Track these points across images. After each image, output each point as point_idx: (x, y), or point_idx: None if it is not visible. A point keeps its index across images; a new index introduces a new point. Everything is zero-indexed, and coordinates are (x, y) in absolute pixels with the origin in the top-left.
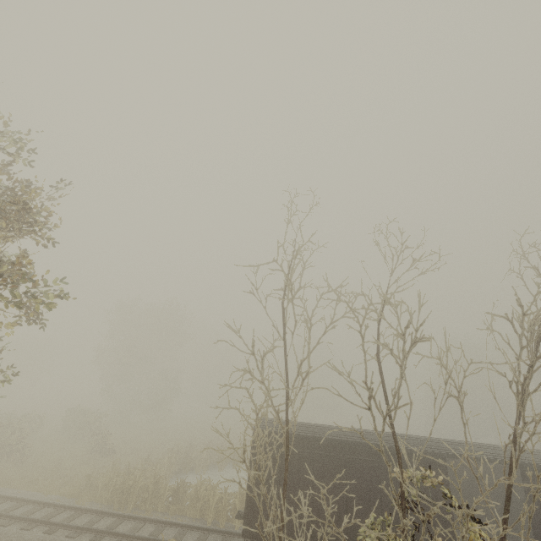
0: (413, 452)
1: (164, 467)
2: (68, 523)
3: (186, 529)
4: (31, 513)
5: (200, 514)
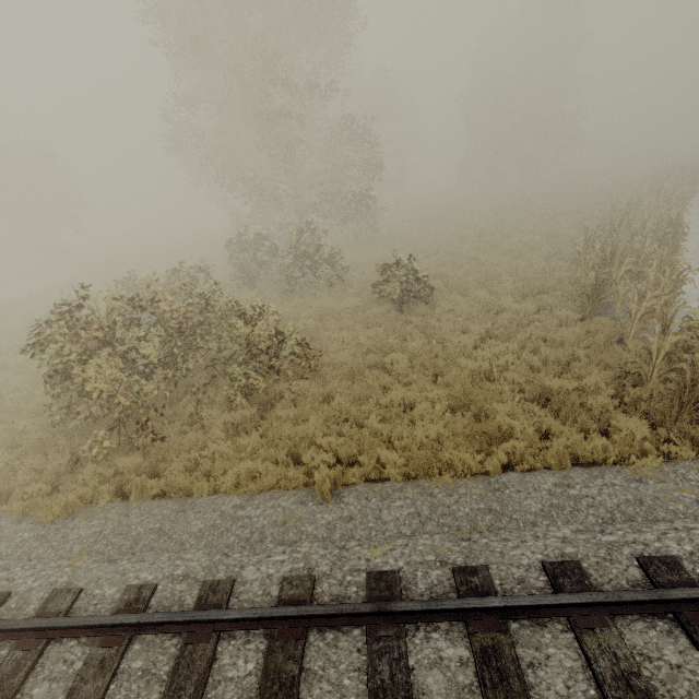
0: None
1: None
2: None
3: None
4: None
5: None
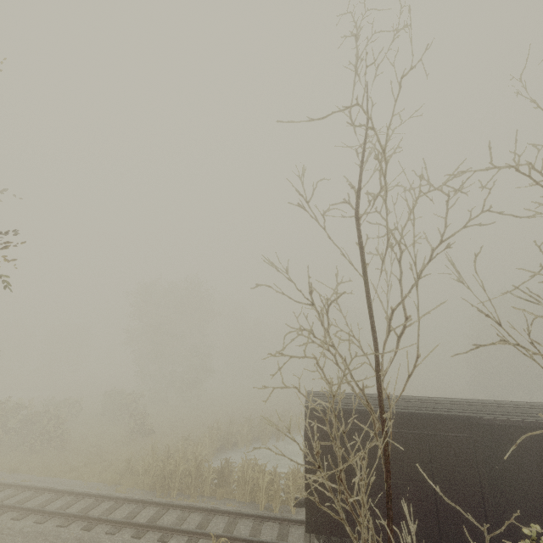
0: (520, 424)
1: (205, 446)
2: (106, 517)
3: (237, 517)
4: (69, 506)
5: (250, 497)
